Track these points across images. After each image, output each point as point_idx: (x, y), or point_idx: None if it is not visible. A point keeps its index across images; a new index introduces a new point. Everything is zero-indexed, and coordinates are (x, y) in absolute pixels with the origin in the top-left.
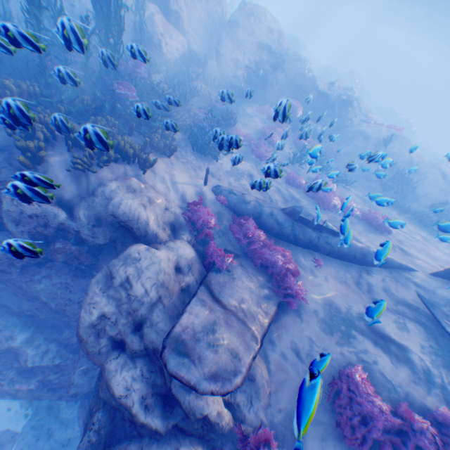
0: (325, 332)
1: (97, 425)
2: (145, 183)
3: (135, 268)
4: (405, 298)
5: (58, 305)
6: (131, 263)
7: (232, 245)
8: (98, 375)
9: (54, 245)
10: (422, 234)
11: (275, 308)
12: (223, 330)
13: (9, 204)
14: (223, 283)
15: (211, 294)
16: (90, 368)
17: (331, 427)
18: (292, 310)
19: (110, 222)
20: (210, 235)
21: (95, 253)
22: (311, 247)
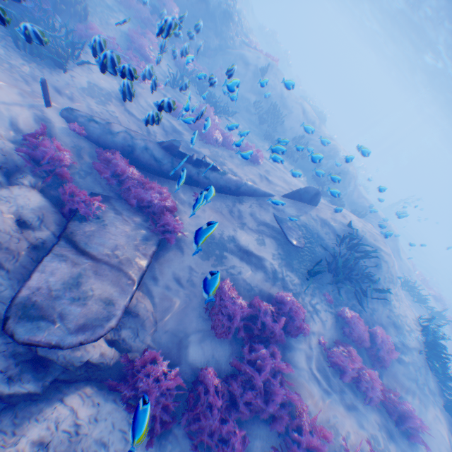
0: (203, 259)
1: None
2: None
3: None
4: (265, 220)
5: None
6: None
7: (101, 187)
8: None
9: None
10: (285, 164)
11: (155, 247)
12: (93, 282)
13: None
14: (91, 232)
15: (75, 247)
16: None
17: (207, 329)
18: (174, 246)
19: None
20: (67, 177)
21: None
22: (192, 183)
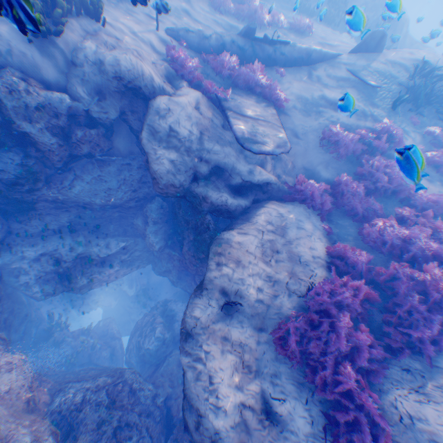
0: (306, 117)
1: (212, 222)
2: (112, 38)
3: (172, 119)
4: (341, 76)
5: (101, 199)
6: (165, 116)
7: (217, 82)
8: (184, 211)
9: (76, 135)
10: (330, 31)
11: (275, 111)
12: (262, 129)
13: (10, 100)
14: (237, 107)
15: (237, 114)
16: (157, 229)
17: (328, 160)
18: (281, 113)
19: (116, 90)
20: (199, 78)
21: (108, 137)
22: (271, 64)
